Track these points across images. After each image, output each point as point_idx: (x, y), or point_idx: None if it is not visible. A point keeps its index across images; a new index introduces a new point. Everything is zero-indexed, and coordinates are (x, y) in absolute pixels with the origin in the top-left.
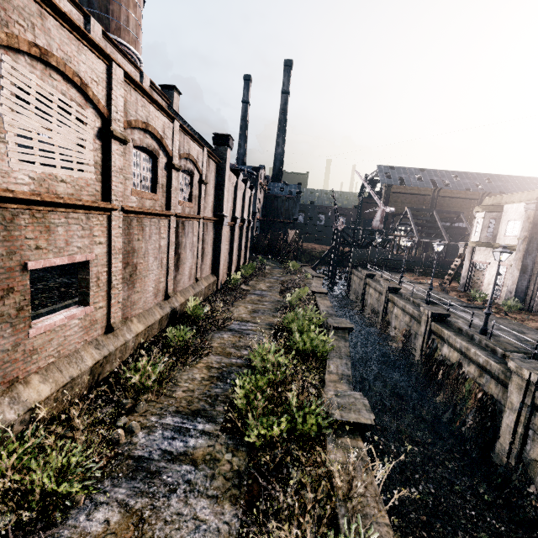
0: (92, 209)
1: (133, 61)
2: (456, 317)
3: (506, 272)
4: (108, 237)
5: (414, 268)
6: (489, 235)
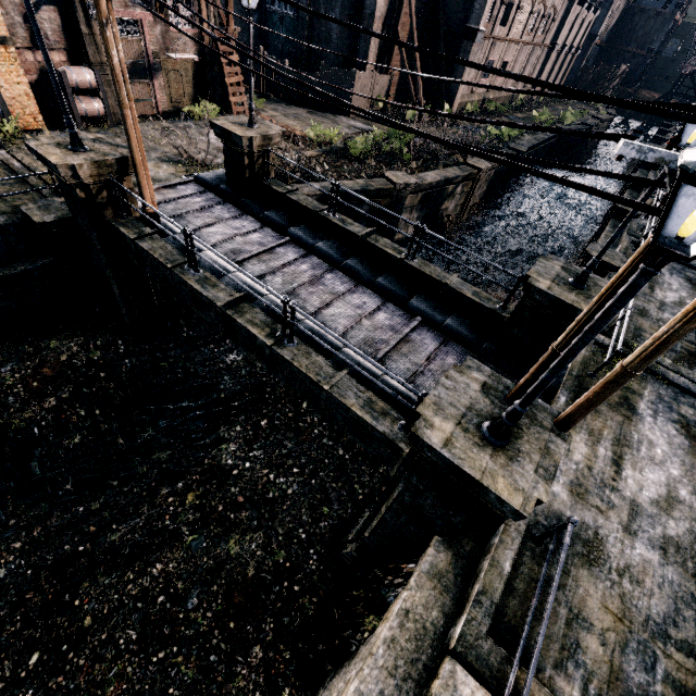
0: (517, 43)
1: None
2: None
3: None
4: (514, 53)
5: None
6: None
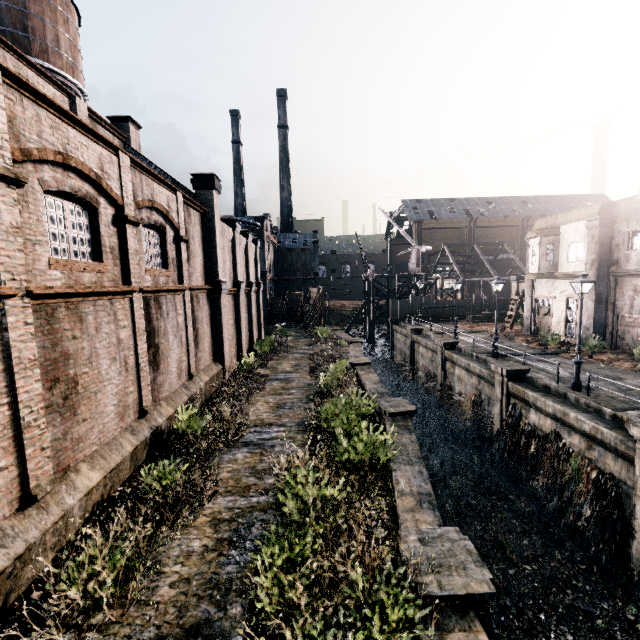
0: None
1: (56, 81)
2: (536, 370)
3: (577, 305)
4: (2, 344)
5: (466, 314)
6: (549, 264)
